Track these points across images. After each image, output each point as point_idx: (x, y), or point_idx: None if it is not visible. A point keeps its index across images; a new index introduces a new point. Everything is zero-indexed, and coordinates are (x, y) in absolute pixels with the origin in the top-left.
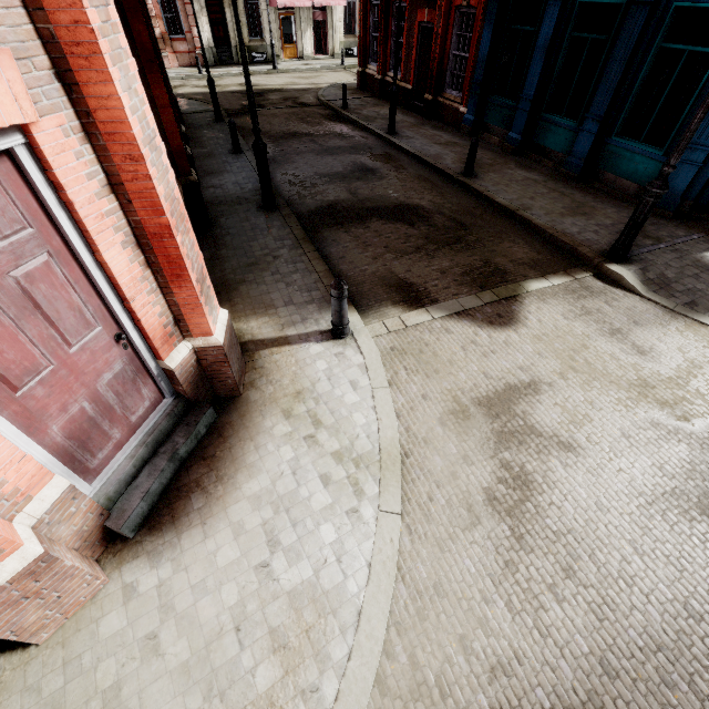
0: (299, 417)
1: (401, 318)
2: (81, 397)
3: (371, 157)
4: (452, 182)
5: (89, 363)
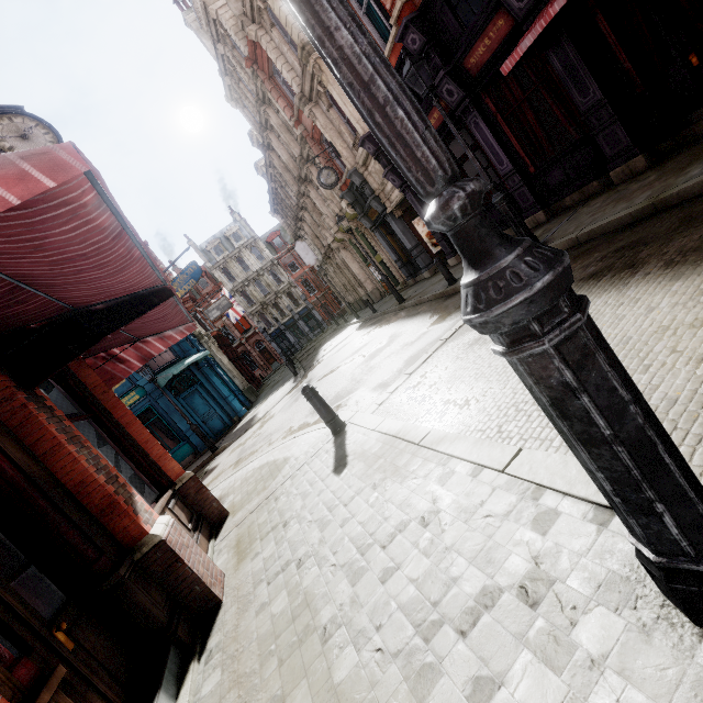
0: None
1: None
2: None
3: None
4: None
5: None
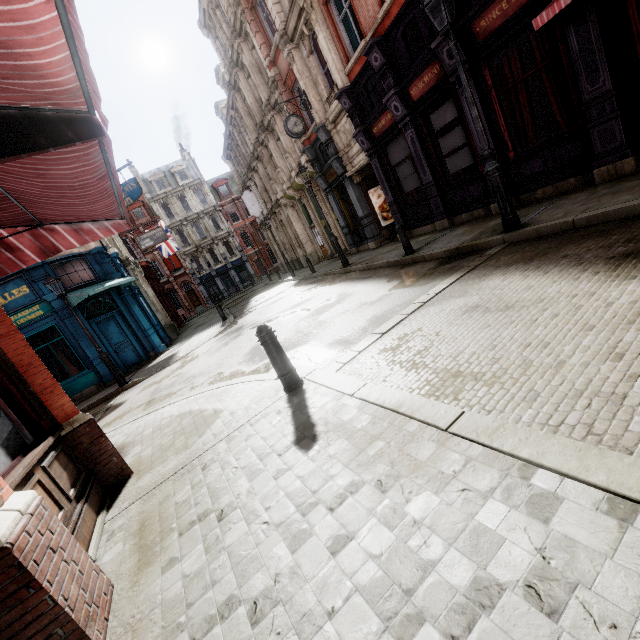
0: None
1: None
2: None
3: None
4: None
5: None
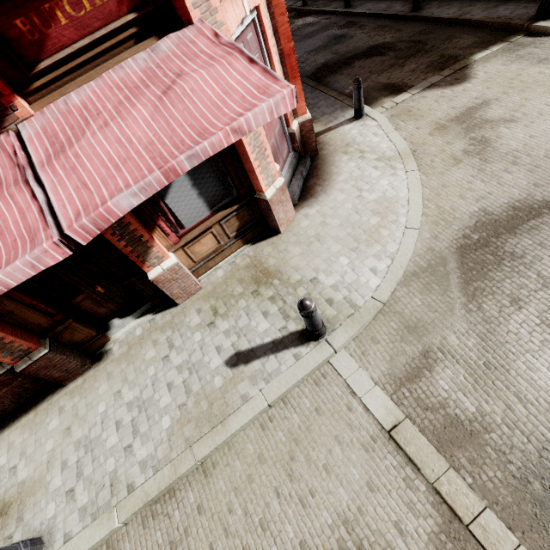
0: (352, 152)
1: (392, 101)
2: (272, 136)
3: (338, 28)
4: (404, 20)
5: (272, 121)
